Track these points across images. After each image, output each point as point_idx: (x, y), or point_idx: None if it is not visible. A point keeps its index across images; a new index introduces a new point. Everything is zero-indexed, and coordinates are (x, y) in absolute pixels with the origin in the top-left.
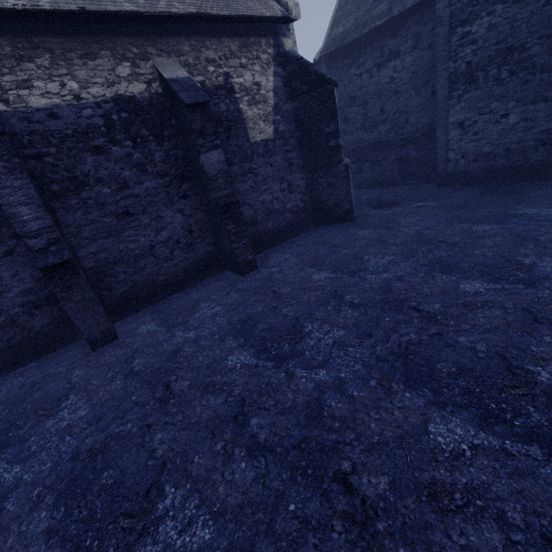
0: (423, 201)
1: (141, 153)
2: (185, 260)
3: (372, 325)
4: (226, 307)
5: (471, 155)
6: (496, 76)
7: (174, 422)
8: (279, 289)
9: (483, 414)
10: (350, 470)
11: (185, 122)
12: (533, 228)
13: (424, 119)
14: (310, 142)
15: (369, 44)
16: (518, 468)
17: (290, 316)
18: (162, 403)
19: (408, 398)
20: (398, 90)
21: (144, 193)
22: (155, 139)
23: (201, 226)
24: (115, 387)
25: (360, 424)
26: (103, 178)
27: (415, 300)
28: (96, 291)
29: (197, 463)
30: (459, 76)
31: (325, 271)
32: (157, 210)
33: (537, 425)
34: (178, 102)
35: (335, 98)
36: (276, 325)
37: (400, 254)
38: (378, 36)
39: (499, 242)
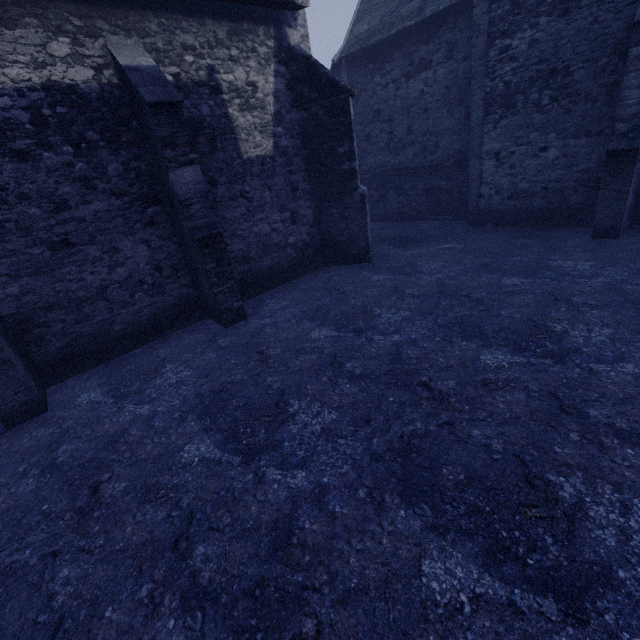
0: (450, 242)
1: (88, 164)
2: (151, 306)
3: (372, 407)
4: (197, 371)
5: (506, 192)
6: (536, 101)
7: (92, 548)
8: (268, 349)
9: (491, 546)
10: (313, 635)
11: (148, 125)
12: (567, 286)
13: (457, 145)
14: (319, 163)
15: (397, 48)
16: (527, 634)
17: (274, 389)
18: (82, 516)
19: (402, 519)
20: (428, 107)
21: (92, 217)
22: (108, 145)
23: (174, 262)
24: (23, 488)
25: (337, 559)
26: (28, 195)
27: (427, 374)
28: (19, 346)
29: (109, 620)
30: (496, 97)
31: (327, 327)
32: (111, 240)
33: (555, 565)
34: (138, 98)
35: (350, 111)
36: (255, 401)
37: (417, 309)
38: (407, 40)
39: (529, 301)
